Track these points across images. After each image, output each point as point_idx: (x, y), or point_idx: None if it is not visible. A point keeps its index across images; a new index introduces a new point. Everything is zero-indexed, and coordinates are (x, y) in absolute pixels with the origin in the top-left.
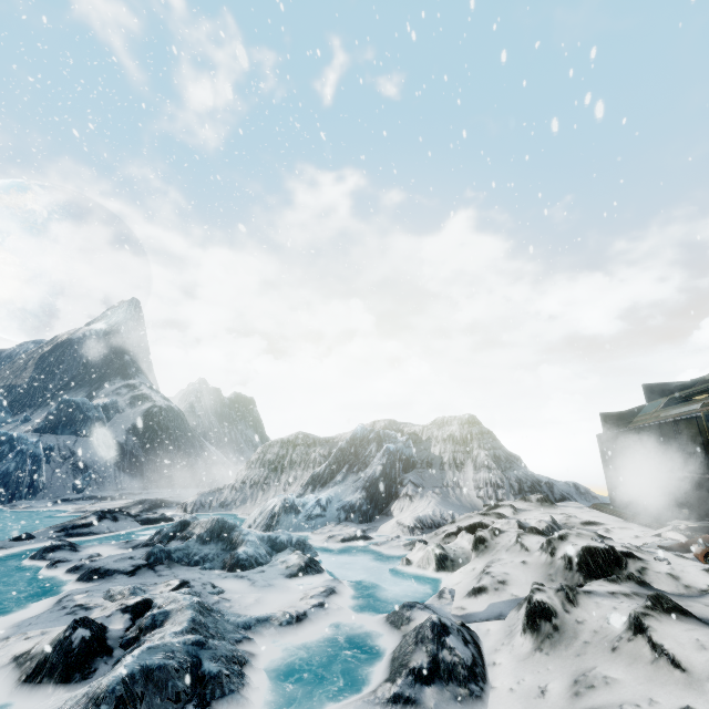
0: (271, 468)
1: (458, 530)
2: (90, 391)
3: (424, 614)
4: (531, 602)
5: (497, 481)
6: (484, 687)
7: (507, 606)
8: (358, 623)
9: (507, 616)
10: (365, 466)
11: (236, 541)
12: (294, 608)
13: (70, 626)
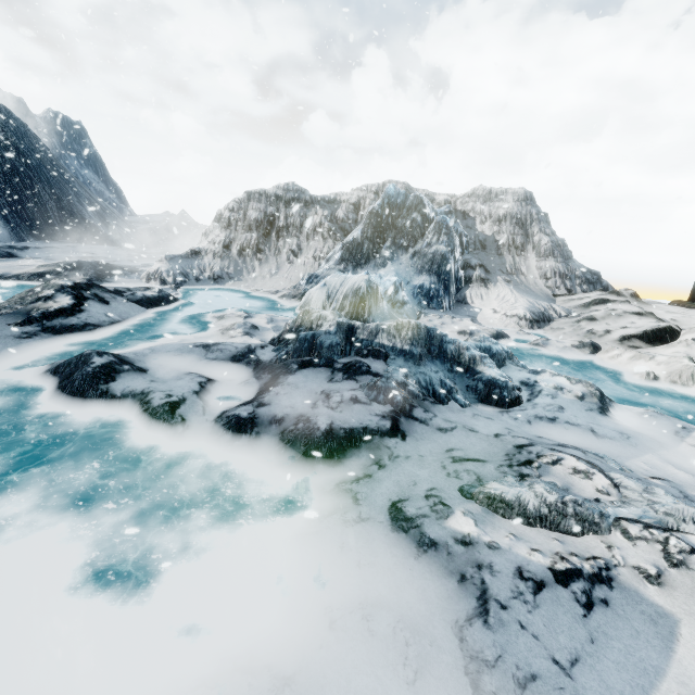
0: (262, 231)
1: (644, 333)
2: None
3: None
4: None
5: (566, 271)
6: None
7: None
8: None
9: None
10: (413, 242)
11: (464, 358)
12: None
13: None
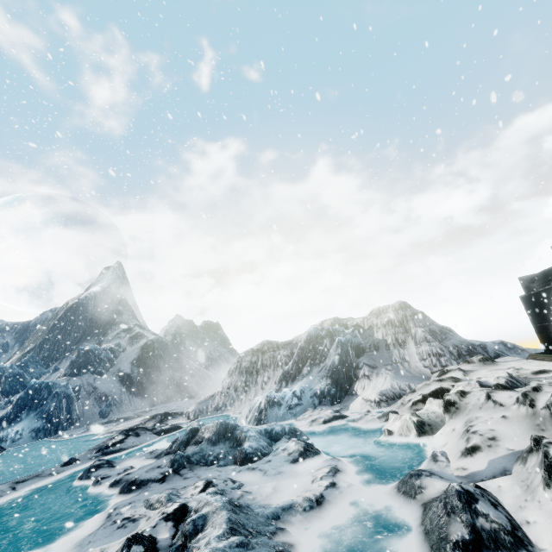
0: (248, 373)
1: (422, 397)
2: (98, 339)
3: (433, 480)
4: (548, 456)
5: (438, 351)
6: (534, 551)
7: (508, 461)
8: (371, 497)
9: (513, 471)
10: (324, 358)
11: (240, 438)
12: (310, 492)
13: (125, 545)
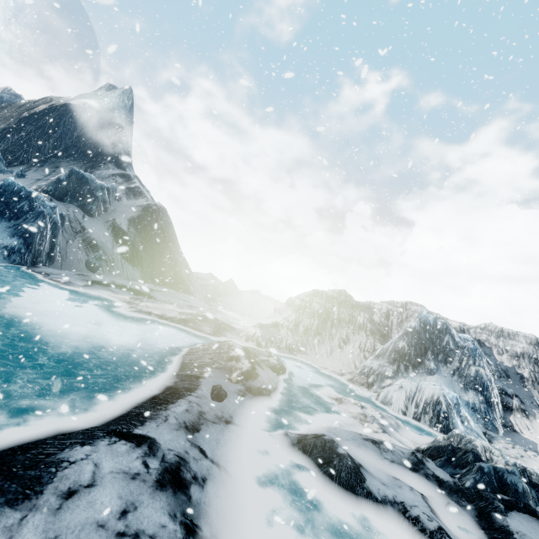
0: (321, 319)
1: None
2: (85, 167)
3: None
4: None
5: None
6: None
7: None
8: None
9: None
10: (449, 359)
11: None
12: None
13: None
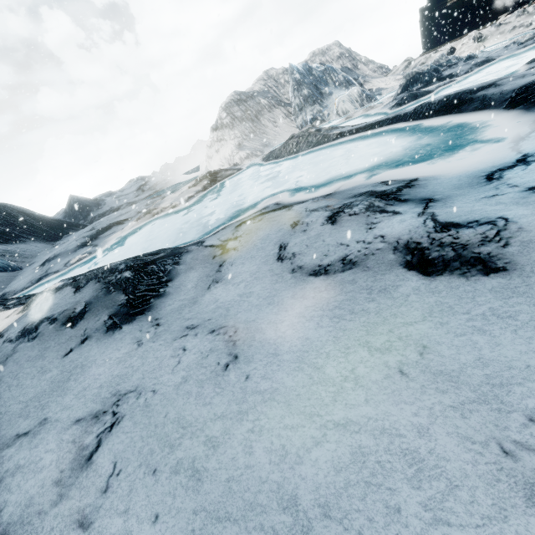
0: (250, 120)
1: (448, 53)
2: None
3: None
4: None
5: (379, 65)
6: None
7: None
8: None
9: None
10: (326, 82)
11: (457, 57)
12: None
13: None
